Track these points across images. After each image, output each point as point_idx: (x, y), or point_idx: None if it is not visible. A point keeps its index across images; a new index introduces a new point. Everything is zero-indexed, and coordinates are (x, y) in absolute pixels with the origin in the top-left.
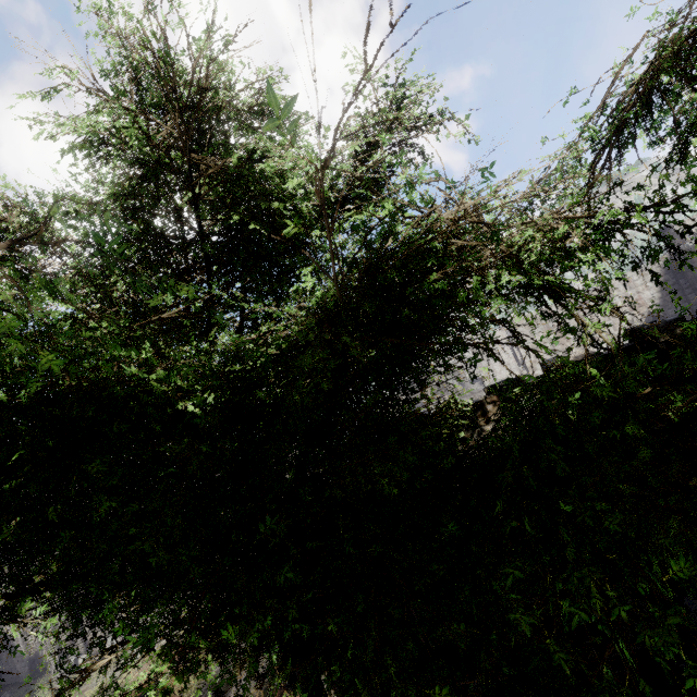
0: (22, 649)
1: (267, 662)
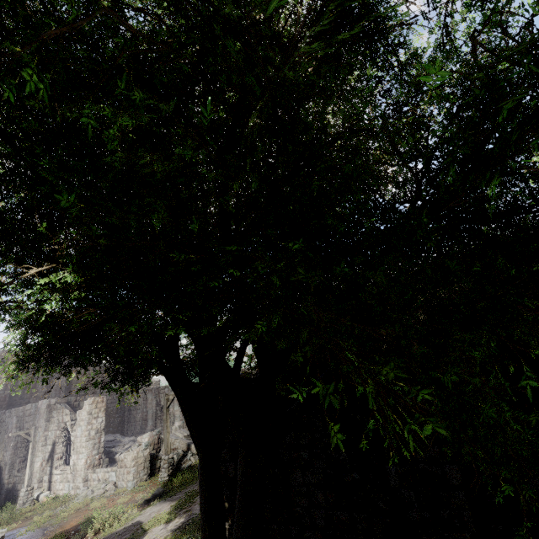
0: (5, 478)
1: (181, 521)
